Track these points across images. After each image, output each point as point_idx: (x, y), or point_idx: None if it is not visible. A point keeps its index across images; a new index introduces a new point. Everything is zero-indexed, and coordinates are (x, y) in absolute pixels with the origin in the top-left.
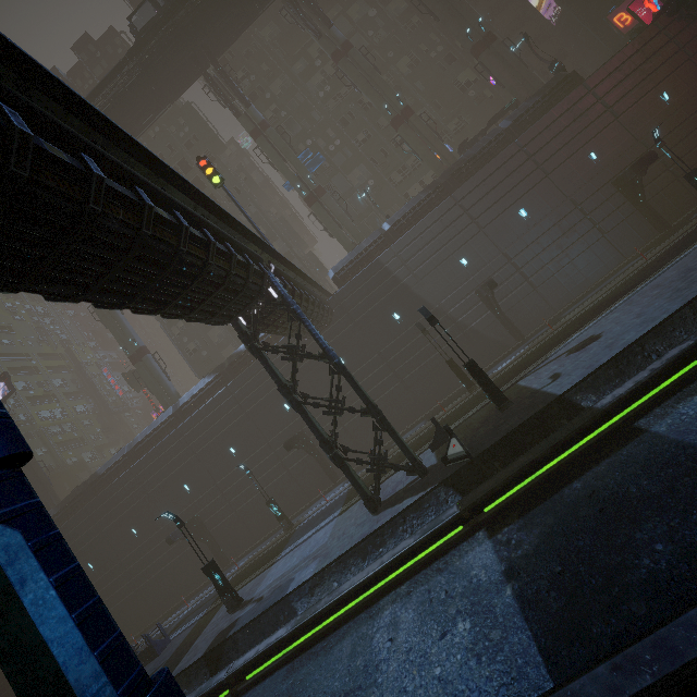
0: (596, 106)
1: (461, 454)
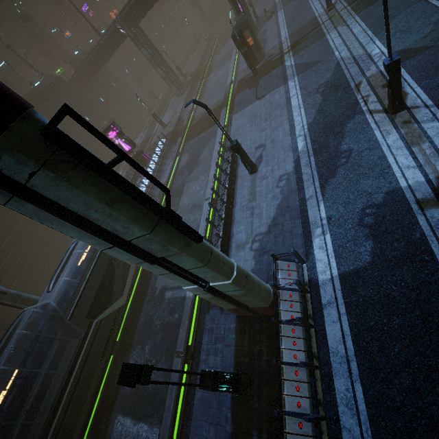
0: None
1: (191, 78)
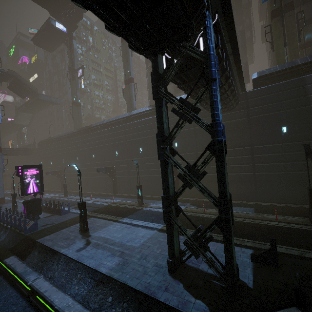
0: None
1: None
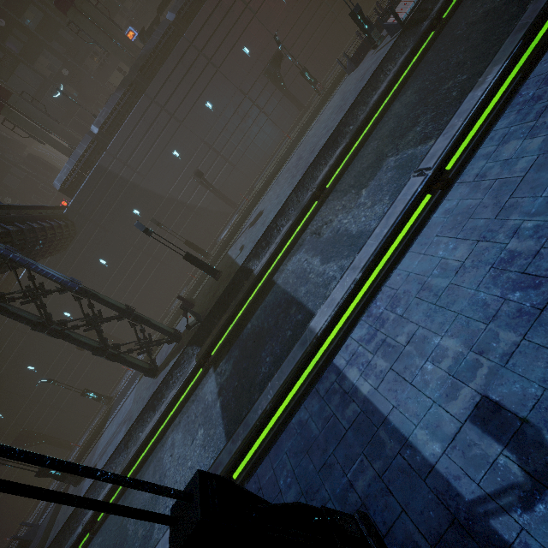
0: (238, 2)
1: (195, 321)
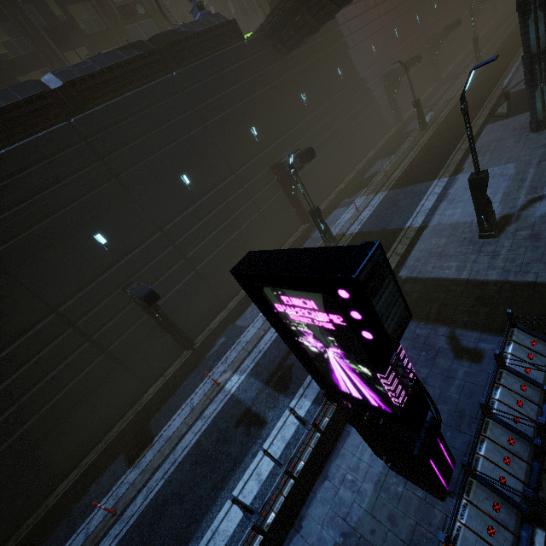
0: None
1: None
